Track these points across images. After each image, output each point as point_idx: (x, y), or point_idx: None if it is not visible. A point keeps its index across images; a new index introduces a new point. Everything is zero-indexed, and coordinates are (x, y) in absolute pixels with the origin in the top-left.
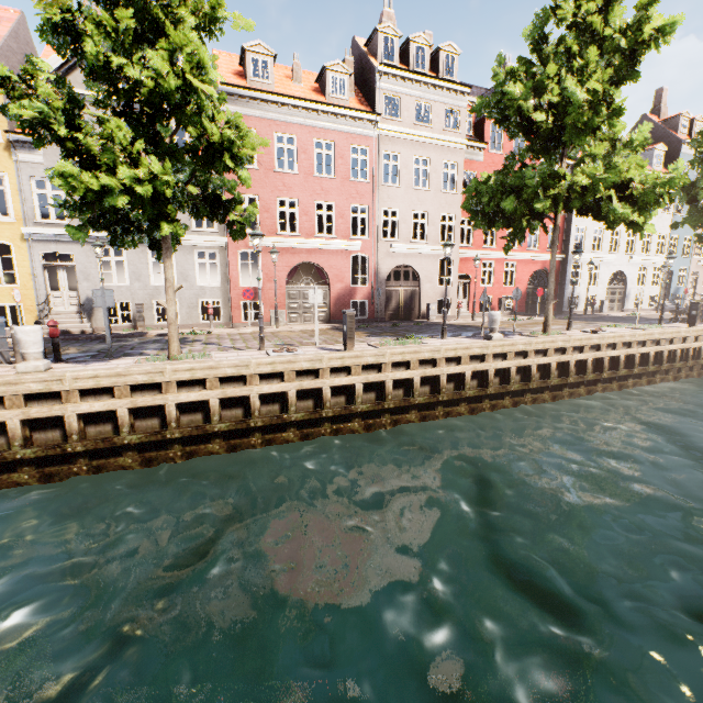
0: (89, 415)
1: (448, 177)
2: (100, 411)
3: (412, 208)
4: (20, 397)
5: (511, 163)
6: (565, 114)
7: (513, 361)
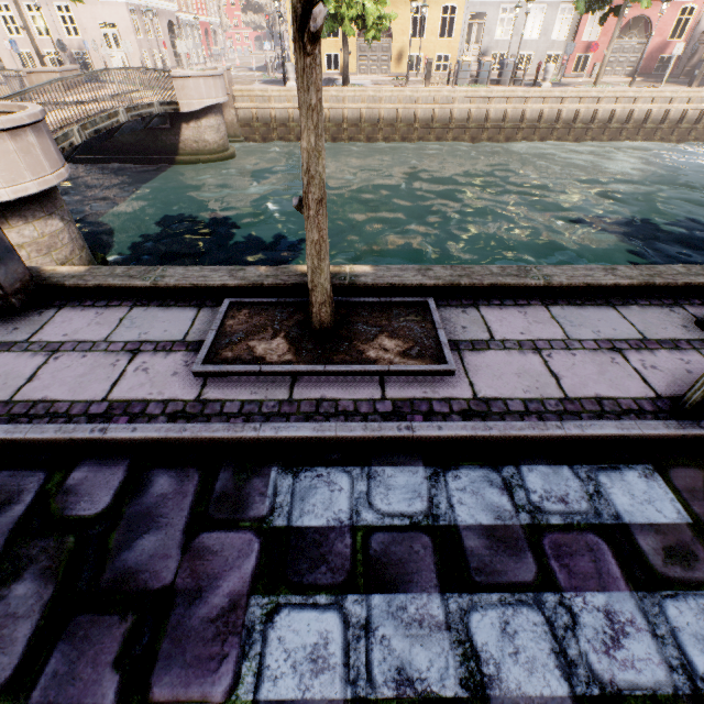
0: (564, 113)
1: None
2: (568, 111)
3: None
4: (549, 99)
5: None
6: None
7: None
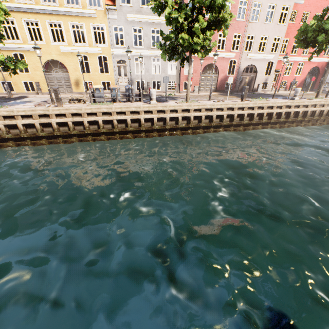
0: (170, 118)
1: (283, 15)
2: (172, 117)
3: (261, 34)
4: (156, 111)
5: (325, 13)
6: None
7: (301, 109)
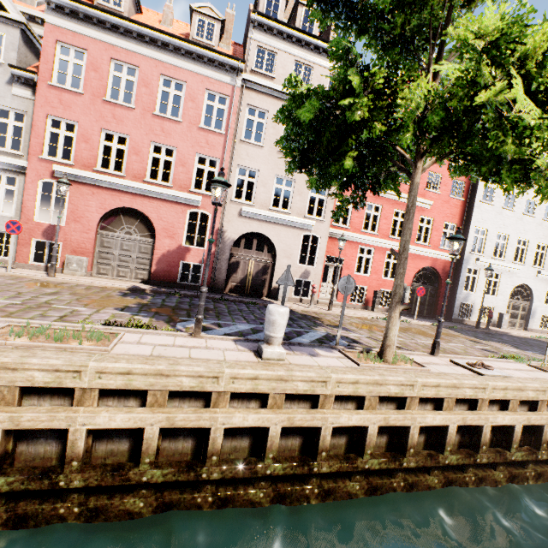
0: None
1: None
2: None
3: (276, 171)
4: None
5: None
6: None
7: (275, 415)
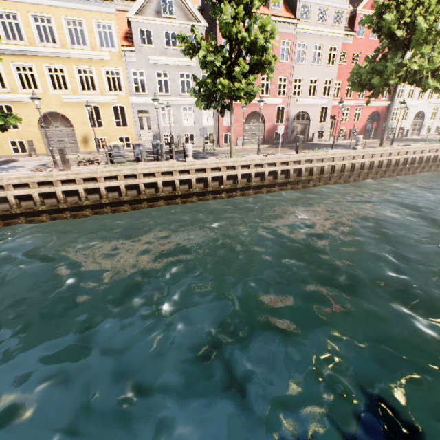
0: (212, 178)
1: (331, 56)
2: (215, 177)
3: (310, 77)
4: (194, 170)
5: (376, 54)
6: (412, 32)
7: (366, 159)
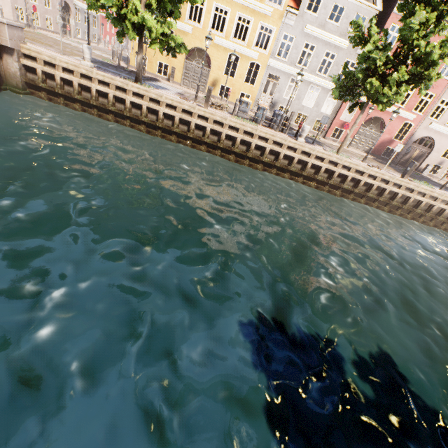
0: (311, 165)
1: None
2: (314, 165)
3: None
4: (300, 151)
5: None
6: None
7: None
